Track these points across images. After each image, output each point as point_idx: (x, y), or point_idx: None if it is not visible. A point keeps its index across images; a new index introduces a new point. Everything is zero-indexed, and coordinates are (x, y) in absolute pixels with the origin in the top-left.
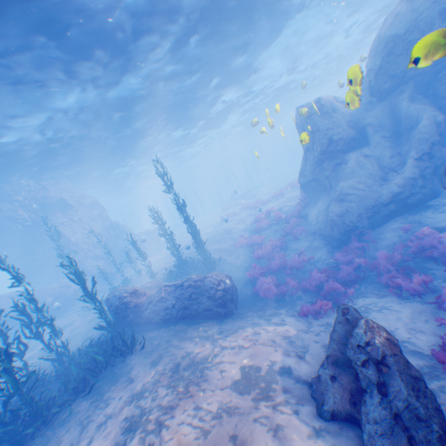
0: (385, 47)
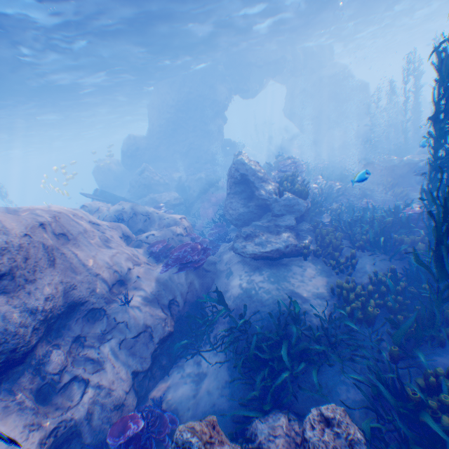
0: (122, 153)
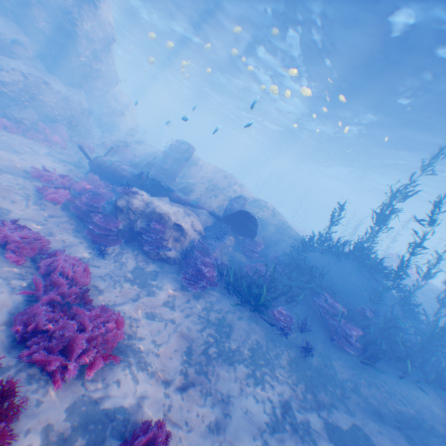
0: None
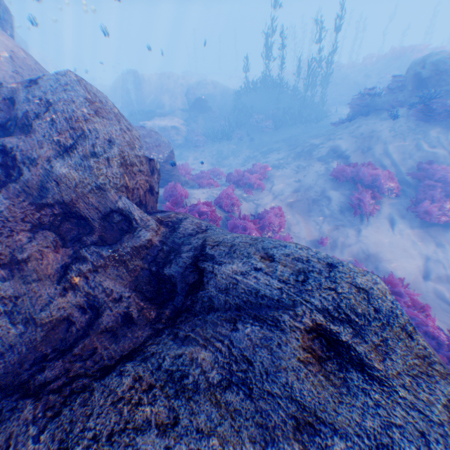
0: None
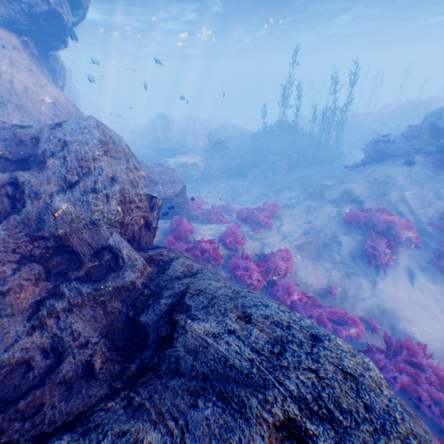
0: None
